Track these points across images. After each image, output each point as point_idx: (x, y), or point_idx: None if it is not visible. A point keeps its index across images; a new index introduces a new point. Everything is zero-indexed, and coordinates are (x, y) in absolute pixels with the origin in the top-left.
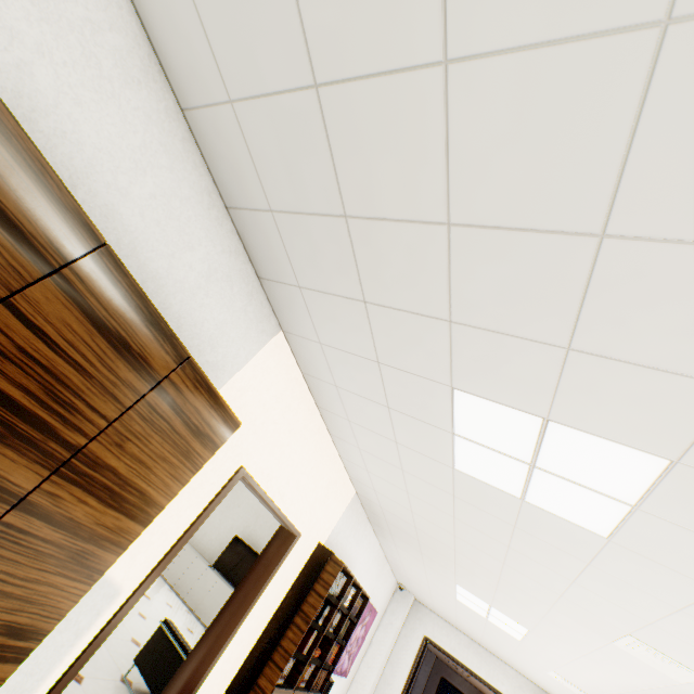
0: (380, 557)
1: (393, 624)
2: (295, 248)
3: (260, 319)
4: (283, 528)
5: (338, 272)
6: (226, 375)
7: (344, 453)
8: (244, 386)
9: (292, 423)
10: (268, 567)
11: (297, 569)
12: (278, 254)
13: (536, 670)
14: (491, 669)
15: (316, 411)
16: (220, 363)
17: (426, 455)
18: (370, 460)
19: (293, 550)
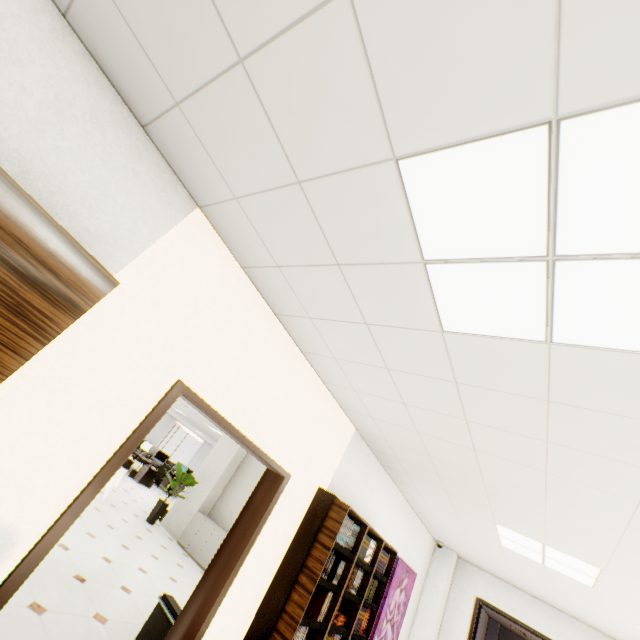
0: (405, 510)
1: (437, 586)
2: (141, 24)
3: (161, 187)
4: (269, 471)
5: (194, 23)
6: (123, 254)
7: (325, 376)
8: (157, 274)
9: (244, 333)
10: (255, 517)
11: (296, 520)
12: (135, 57)
13: (621, 625)
14: (564, 629)
15: (275, 322)
16: (110, 236)
17: (405, 327)
18: (351, 371)
19: (284, 495)
